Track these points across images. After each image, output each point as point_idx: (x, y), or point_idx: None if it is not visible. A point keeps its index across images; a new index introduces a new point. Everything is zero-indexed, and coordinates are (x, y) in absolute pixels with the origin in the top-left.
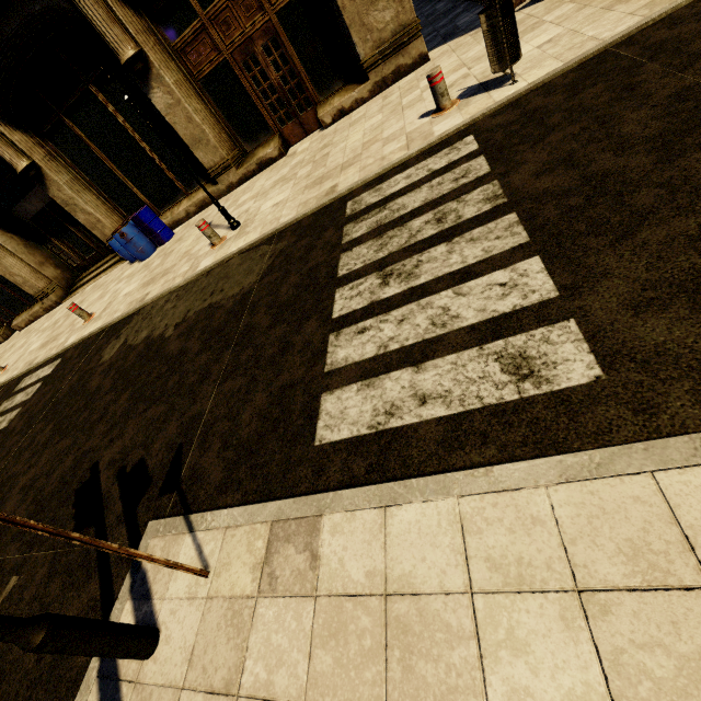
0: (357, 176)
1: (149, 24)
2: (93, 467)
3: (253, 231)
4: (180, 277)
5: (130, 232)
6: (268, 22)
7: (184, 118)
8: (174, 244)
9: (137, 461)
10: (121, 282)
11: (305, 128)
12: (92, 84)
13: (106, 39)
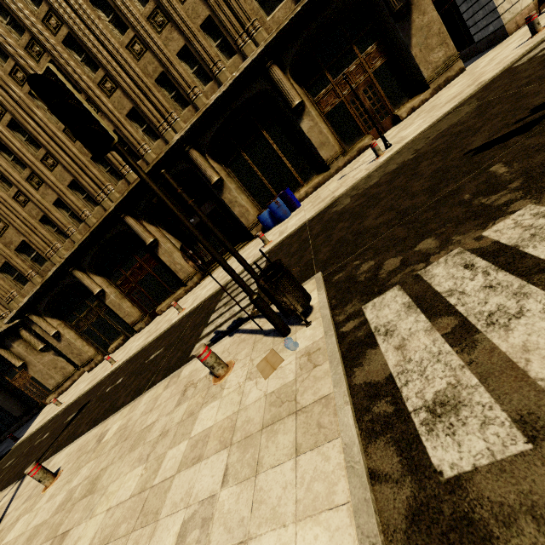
0: (500, 68)
1: (304, 91)
2: (468, 152)
3: (418, 129)
4: (364, 173)
5: (280, 201)
6: (367, 78)
7: (317, 133)
8: (314, 198)
9: (529, 111)
10: (273, 232)
11: (383, 129)
12: (264, 130)
13: (288, 97)
